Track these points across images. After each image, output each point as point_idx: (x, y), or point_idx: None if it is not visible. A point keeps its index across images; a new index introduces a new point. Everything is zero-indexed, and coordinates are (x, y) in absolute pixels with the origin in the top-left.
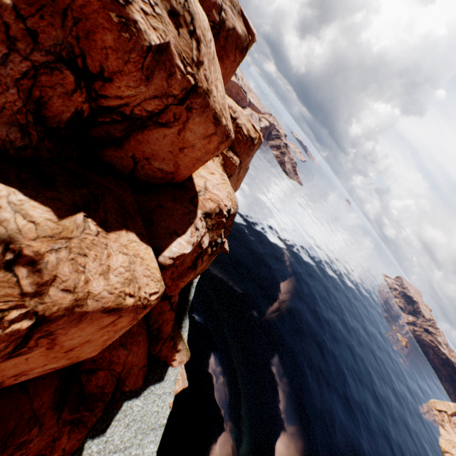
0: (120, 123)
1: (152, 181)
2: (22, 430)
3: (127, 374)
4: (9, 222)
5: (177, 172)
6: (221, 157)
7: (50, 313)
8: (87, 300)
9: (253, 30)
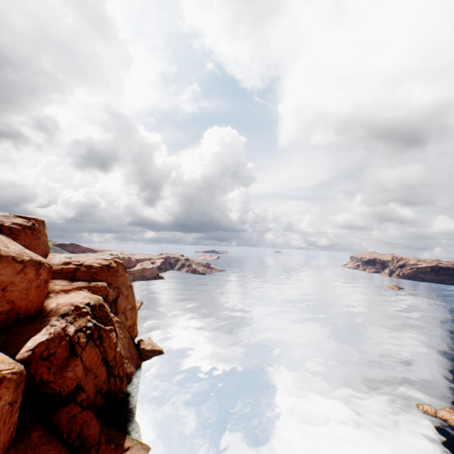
0: None
1: (0, 326)
2: None
3: None
4: None
5: (16, 307)
6: (86, 290)
7: None
8: None
9: (33, 217)
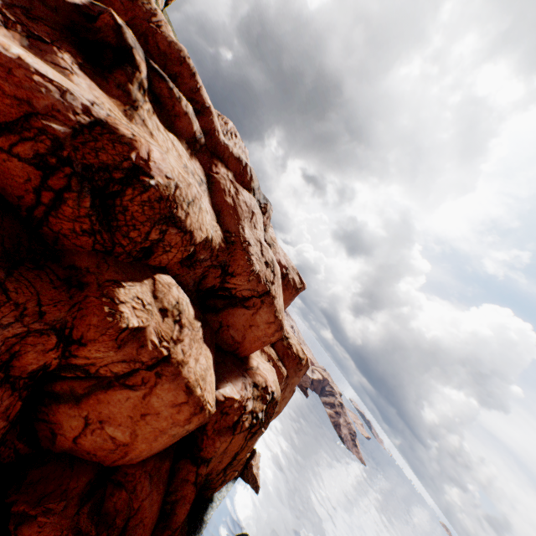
0: (224, 300)
1: (223, 345)
2: (56, 496)
3: (132, 530)
4: (184, 306)
5: (242, 343)
6: (271, 363)
7: (173, 356)
8: (186, 365)
9: (304, 282)
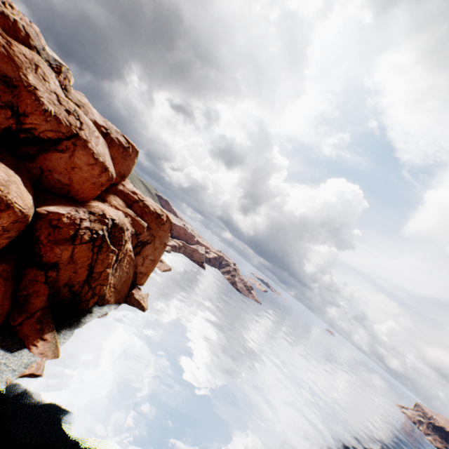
0: (35, 147)
1: (55, 190)
2: None
3: None
4: None
5: (71, 185)
6: (130, 219)
7: None
8: None
9: (133, 143)
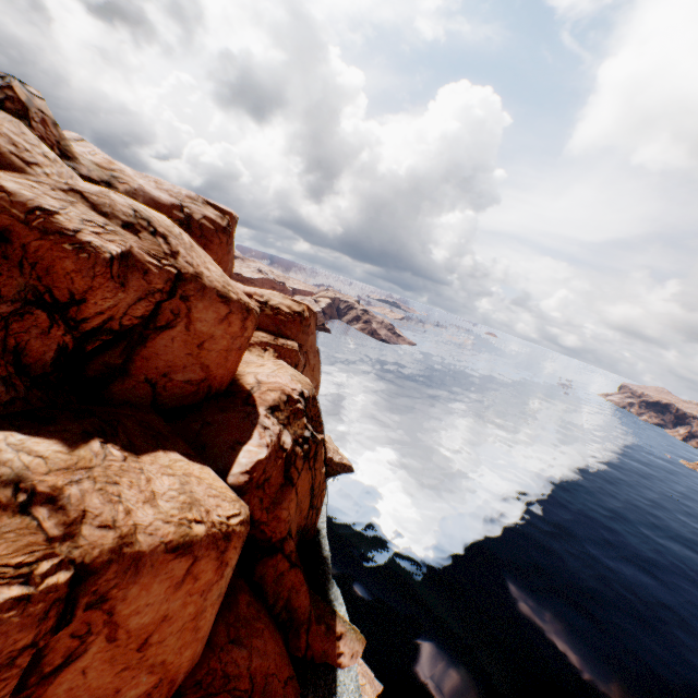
0: (116, 347)
1: (186, 402)
2: None
3: (264, 696)
4: (14, 461)
5: (210, 376)
6: (271, 350)
7: (91, 558)
8: (136, 535)
9: (227, 210)
